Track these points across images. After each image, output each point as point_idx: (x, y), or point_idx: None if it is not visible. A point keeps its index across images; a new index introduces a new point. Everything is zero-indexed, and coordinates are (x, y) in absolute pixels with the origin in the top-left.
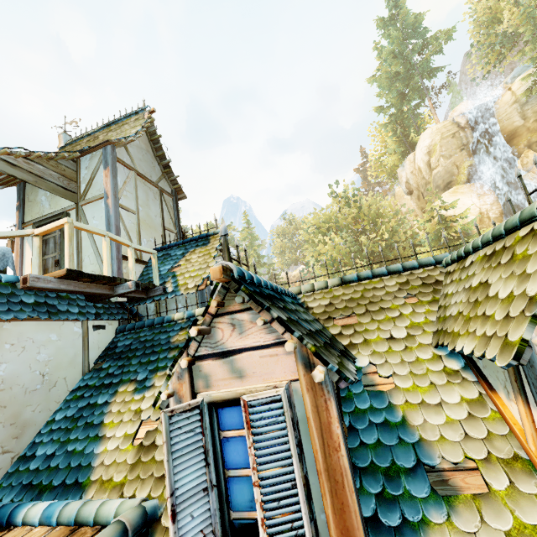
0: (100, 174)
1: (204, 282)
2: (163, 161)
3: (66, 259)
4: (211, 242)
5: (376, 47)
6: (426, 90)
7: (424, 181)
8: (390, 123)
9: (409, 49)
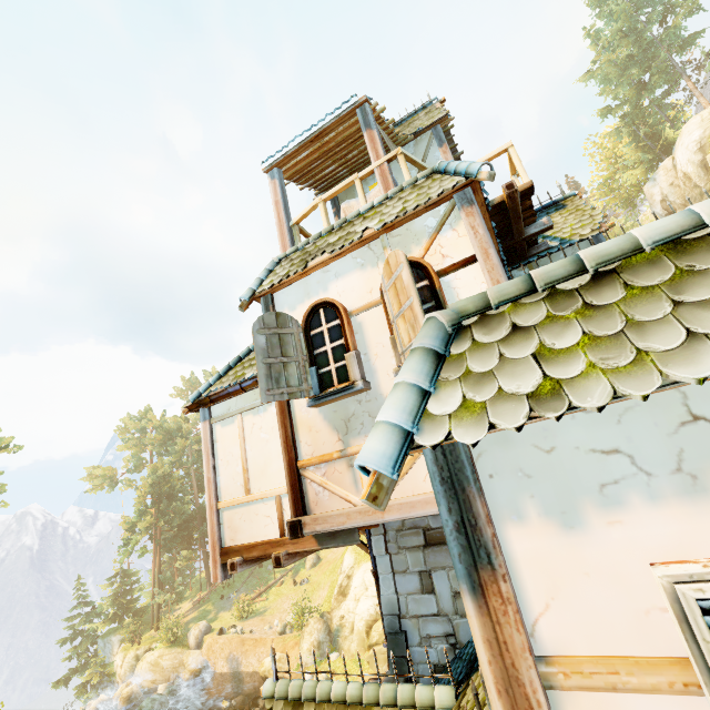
0: (432, 156)
1: (601, 226)
2: (454, 154)
3: (524, 175)
4: (567, 204)
5: (587, 34)
6: (680, 67)
7: (698, 191)
8: (624, 127)
9: (643, 21)
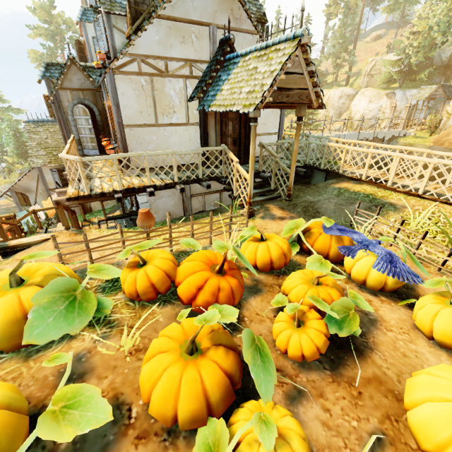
0: None
1: None
2: None
3: None
4: None
5: None
6: None
7: None
8: None
9: None
